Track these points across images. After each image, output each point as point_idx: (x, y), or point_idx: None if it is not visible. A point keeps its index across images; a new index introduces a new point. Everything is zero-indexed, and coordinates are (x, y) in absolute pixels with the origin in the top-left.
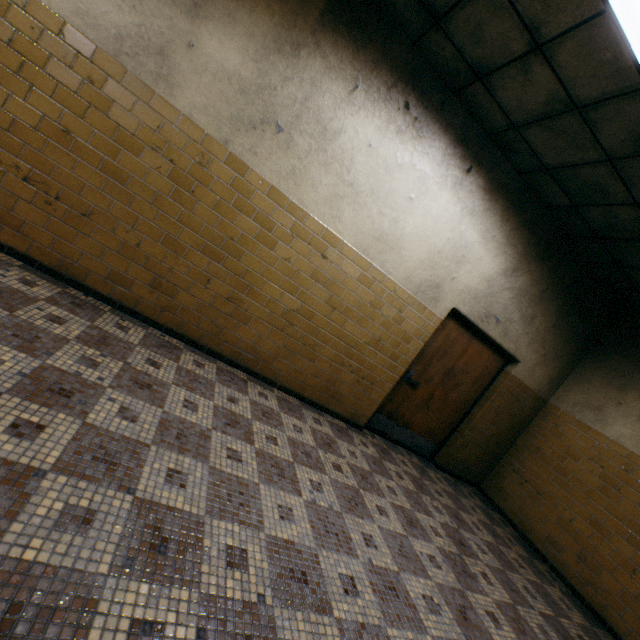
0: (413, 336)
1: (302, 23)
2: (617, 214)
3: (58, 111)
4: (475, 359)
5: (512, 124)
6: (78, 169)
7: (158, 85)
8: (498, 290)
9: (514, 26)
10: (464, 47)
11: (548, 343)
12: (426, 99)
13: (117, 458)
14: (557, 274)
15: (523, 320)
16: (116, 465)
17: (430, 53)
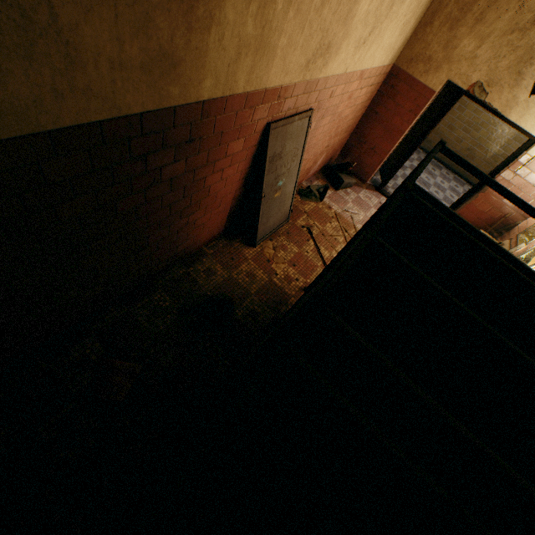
0: None
1: None
2: None
3: None
4: None
5: None
6: None
7: None
8: None
9: None
10: None
11: None
12: None
13: (425, 184)
14: None
15: None
16: (425, 185)
17: None
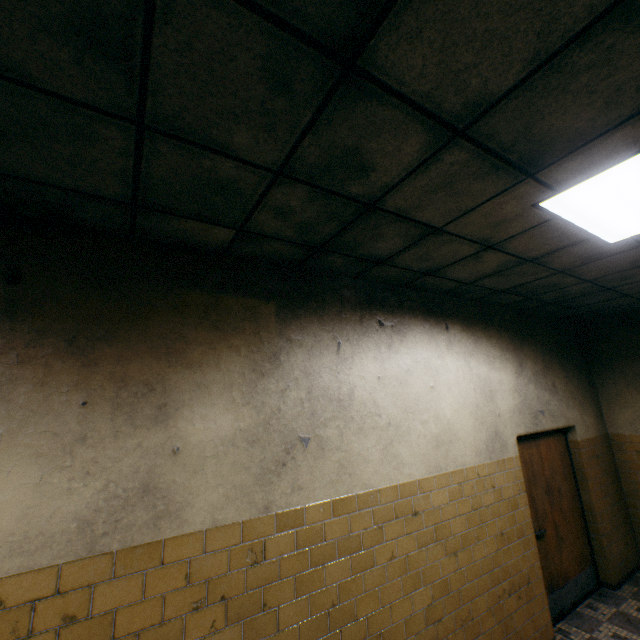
0: (515, 495)
1: (266, 334)
2: (569, 289)
3: None
4: (550, 455)
5: (464, 283)
6: None
7: (161, 528)
8: (525, 390)
9: (463, 244)
10: (411, 265)
11: (573, 391)
12: (387, 306)
13: None
14: (538, 340)
15: (551, 393)
16: None
17: (373, 277)
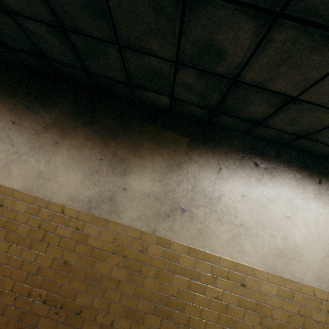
0: None
1: (179, 152)
2: None
3: (61, 252)
4: None
5: None
6: (72, 282)
7: (111, 215)
8: None
9: (325, 112)
10: (283, 128)
11: None
12: (266, 155)
13: None
14: None
15: None
16: None
17: (257, 134)
